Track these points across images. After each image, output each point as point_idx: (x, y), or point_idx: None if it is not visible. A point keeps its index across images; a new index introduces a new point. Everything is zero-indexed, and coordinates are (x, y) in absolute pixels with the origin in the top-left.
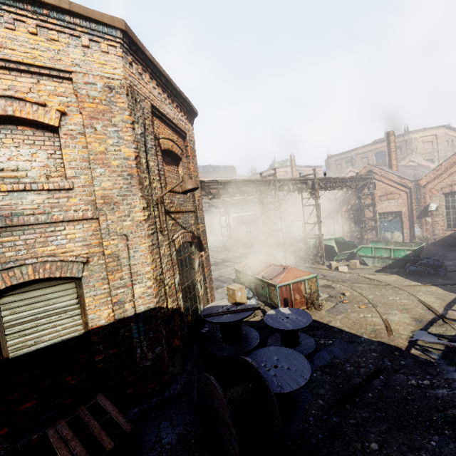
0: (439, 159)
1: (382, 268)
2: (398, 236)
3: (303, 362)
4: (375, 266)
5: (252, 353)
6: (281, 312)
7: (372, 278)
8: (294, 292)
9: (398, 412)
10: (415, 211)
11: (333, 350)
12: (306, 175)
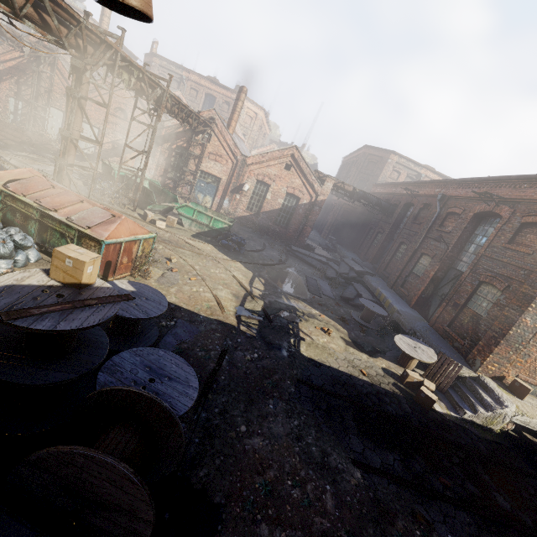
0: (250, 139)
1: (197, 234)
2: (209, 201)
3: (184, 365)
4: (191, 229)
5: (105, 367)
6: (121, 288)
7: (192, 244)
8: (123, 254)
9: (245, 388)
10: (233, 184)
11: (179, 333)
12: (156, 76)
